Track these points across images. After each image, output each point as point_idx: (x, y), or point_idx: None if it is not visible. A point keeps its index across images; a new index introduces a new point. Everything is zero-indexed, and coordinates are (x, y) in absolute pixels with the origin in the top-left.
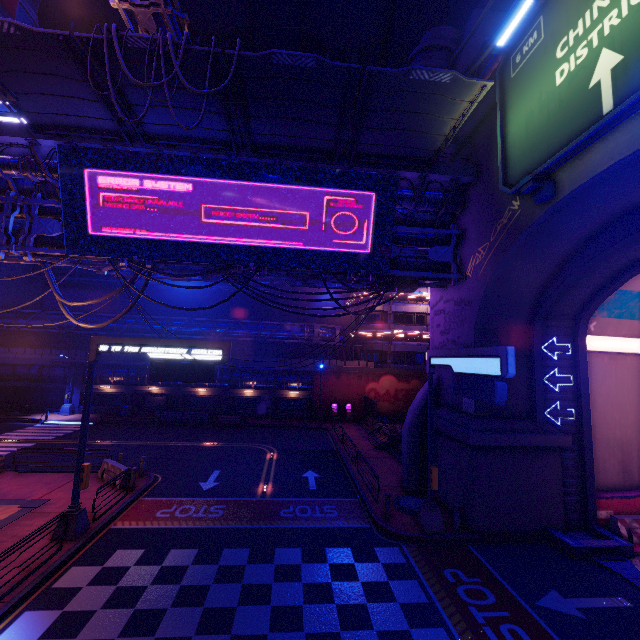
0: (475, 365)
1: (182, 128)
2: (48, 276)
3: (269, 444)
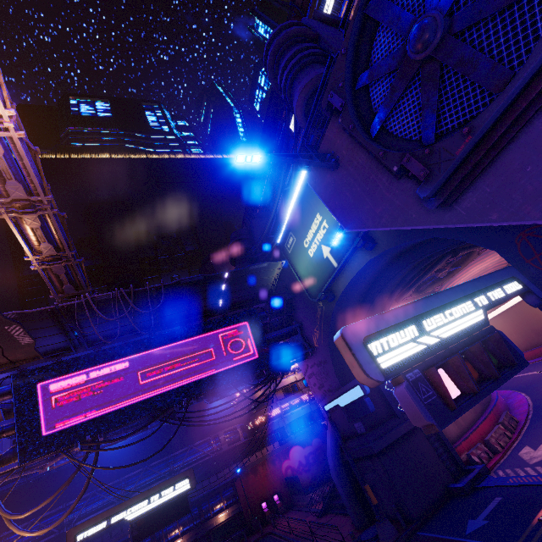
0: (350, 396)
1: (116, 329)
2: None
3: None
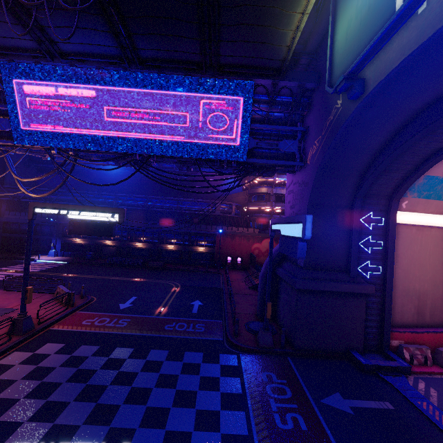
0: (291, 229)
1: (86, 46)
2: (6, 160)
3: (177, 281)
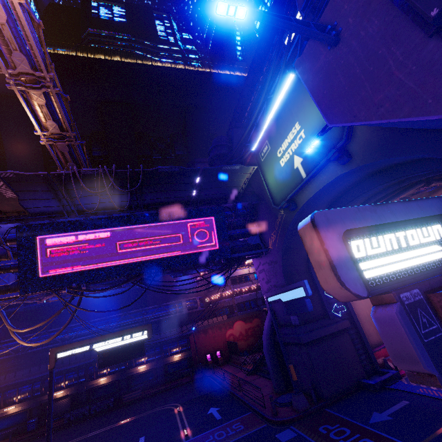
0: (292, 294)
1: (102, 203)
2: (2, 315)
3: (172, 402)
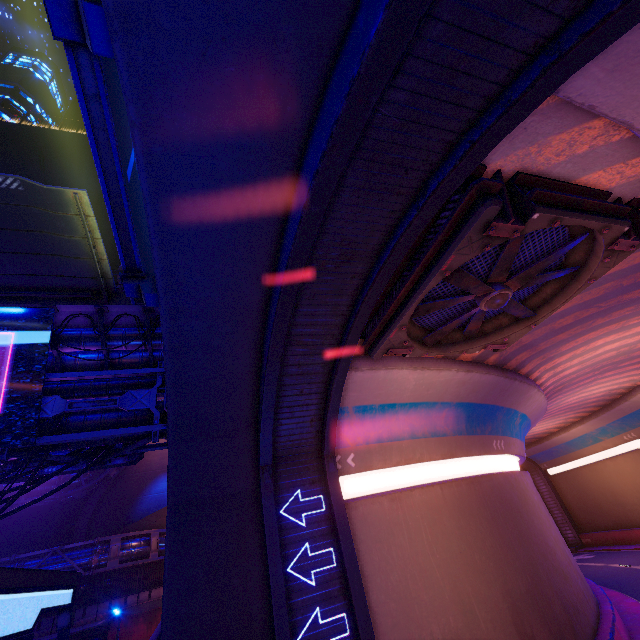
0: None
1: None
2: None
3: None
